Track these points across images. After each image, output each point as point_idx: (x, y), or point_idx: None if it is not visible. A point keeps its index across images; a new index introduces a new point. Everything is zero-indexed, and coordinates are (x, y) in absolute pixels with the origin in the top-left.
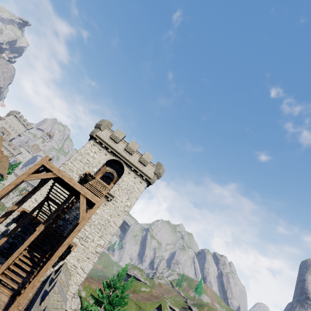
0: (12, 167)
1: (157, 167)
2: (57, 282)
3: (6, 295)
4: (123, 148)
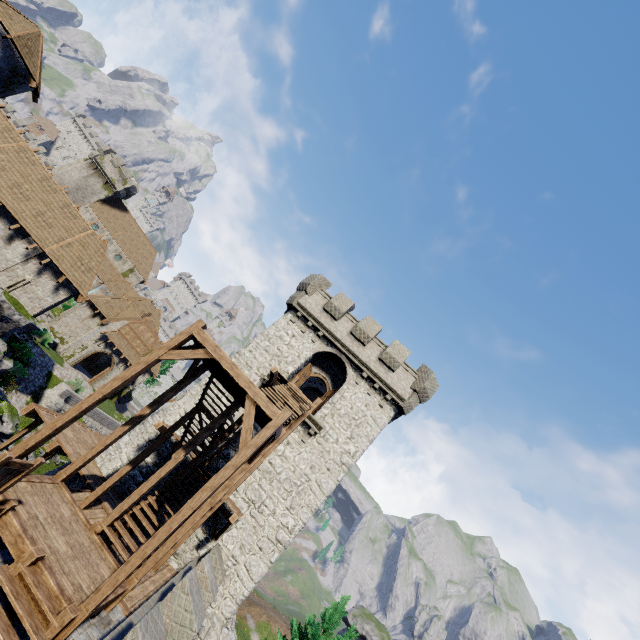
0: (169, 362)
1: (419, 377)
2: (191, 571)
3: (109, 567)
4: (348, 331)
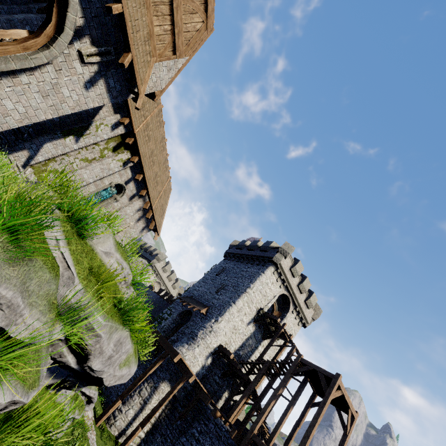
0: None
1: (316, 311)
2: None
3: None
4: (296, 284)
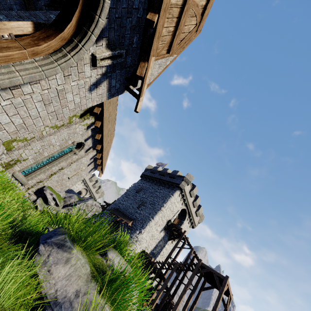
0: None
1: (200, 217)
2: None
3: None
4: (192, 201)
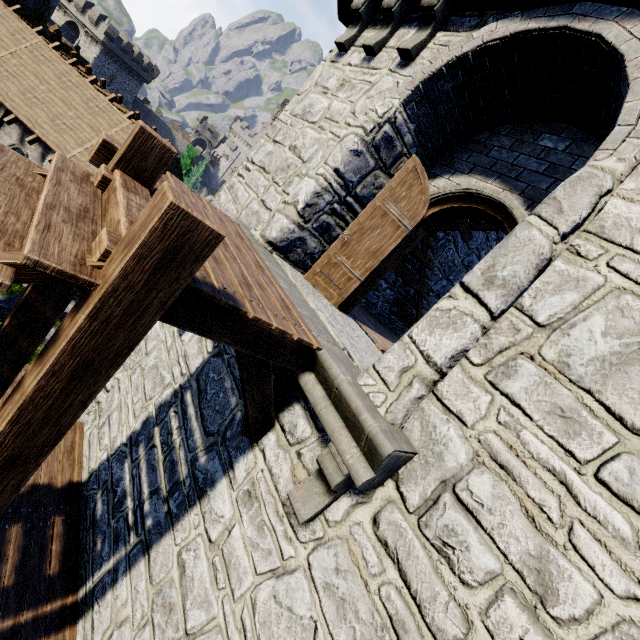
0: None
1: None
2: None
3: None
4: None
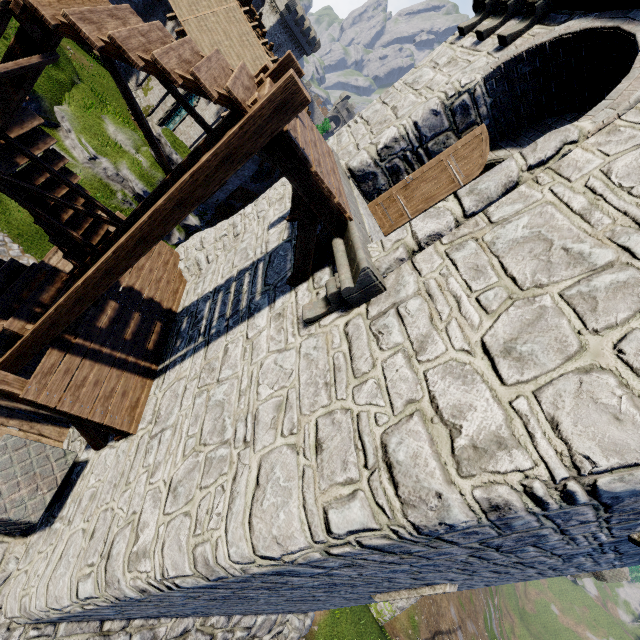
0: None
1: None
2: None
3: None
4: None
